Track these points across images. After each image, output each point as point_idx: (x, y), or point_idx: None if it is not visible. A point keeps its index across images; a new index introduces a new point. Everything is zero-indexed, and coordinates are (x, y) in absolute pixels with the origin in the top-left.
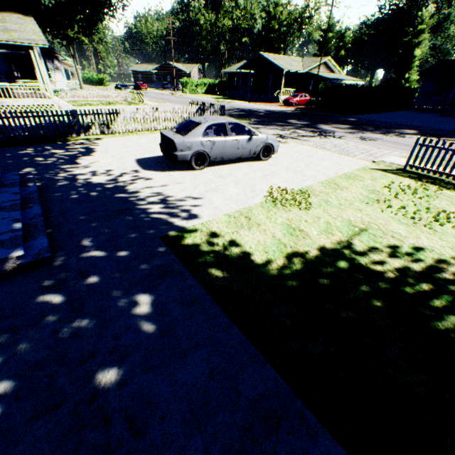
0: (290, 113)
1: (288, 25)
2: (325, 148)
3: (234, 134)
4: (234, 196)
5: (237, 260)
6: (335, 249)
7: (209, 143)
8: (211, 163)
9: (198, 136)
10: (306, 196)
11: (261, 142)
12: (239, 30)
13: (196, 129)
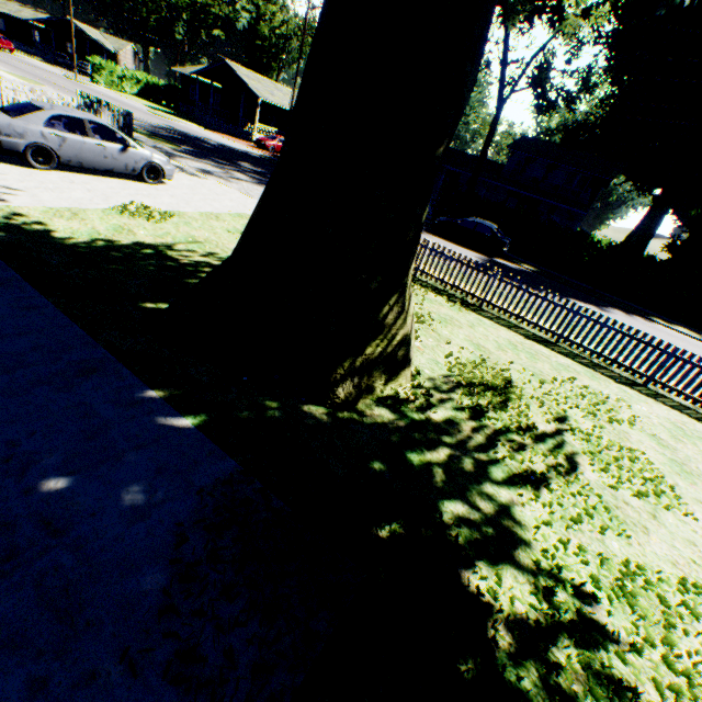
0: (254, 157)
1: (283, 38)
2: (249, 194)
3: (100, 138)
4: (75, 199)
5: (32, 232)
6: (154, 245)
7: (56, 138)
8: (69, 169)
9: (38, 124)
10: (167, 215)
11: (144, 159)
12: (207, 14)
13: (35, 115)
